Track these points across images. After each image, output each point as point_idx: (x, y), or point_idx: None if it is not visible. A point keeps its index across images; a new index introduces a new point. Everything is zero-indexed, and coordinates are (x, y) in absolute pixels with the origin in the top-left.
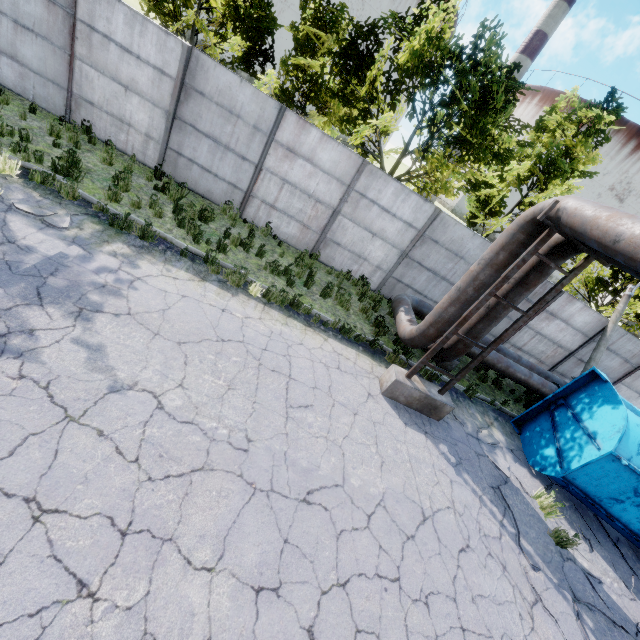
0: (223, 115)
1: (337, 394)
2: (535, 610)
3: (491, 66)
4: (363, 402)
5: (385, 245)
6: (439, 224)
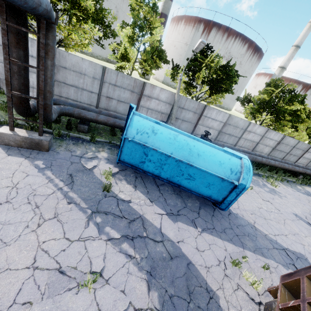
0: None
1: None
2: (47, 222)
3: None
4: None
5: None
6: (60, 56)
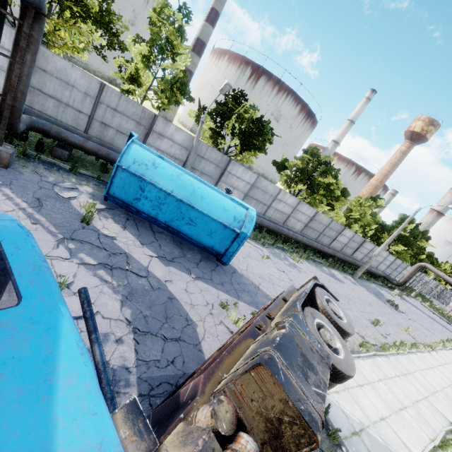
0: None
1: None
2: None
3: None
4: None
5: (1, 73)
6: (39, 54)
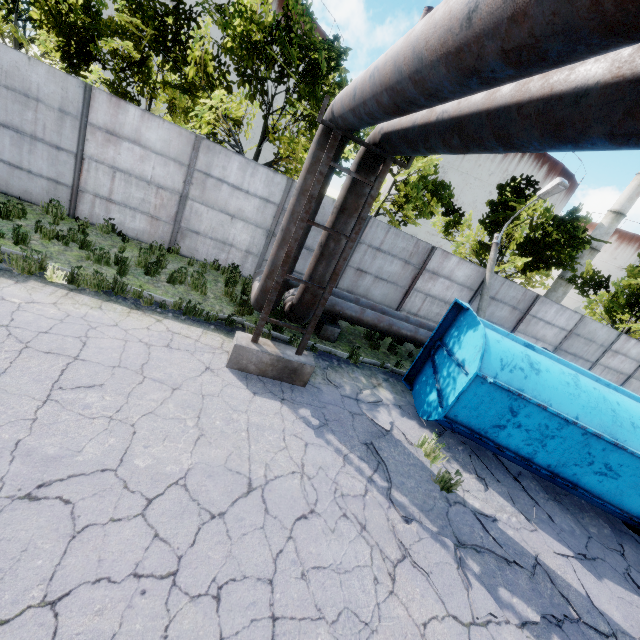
0: (18, 100)
1: (153, 371)
2: (400, 568)
3: (308, 36)
4: (194, 376)
5: (248, 226)
6: None
